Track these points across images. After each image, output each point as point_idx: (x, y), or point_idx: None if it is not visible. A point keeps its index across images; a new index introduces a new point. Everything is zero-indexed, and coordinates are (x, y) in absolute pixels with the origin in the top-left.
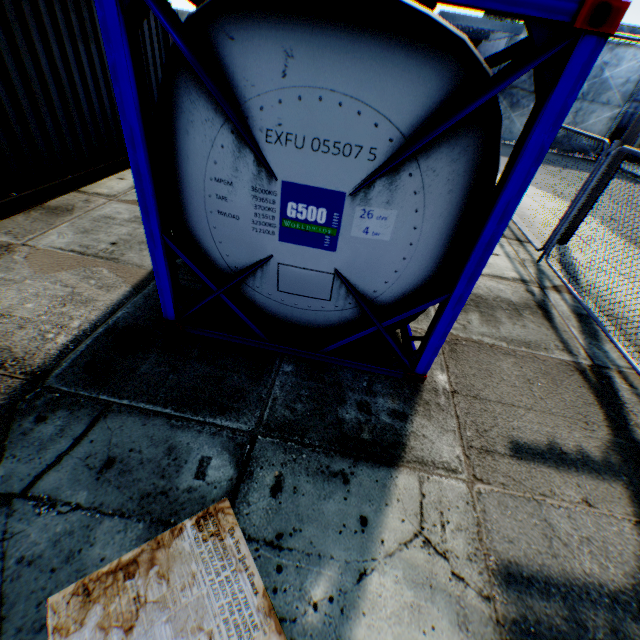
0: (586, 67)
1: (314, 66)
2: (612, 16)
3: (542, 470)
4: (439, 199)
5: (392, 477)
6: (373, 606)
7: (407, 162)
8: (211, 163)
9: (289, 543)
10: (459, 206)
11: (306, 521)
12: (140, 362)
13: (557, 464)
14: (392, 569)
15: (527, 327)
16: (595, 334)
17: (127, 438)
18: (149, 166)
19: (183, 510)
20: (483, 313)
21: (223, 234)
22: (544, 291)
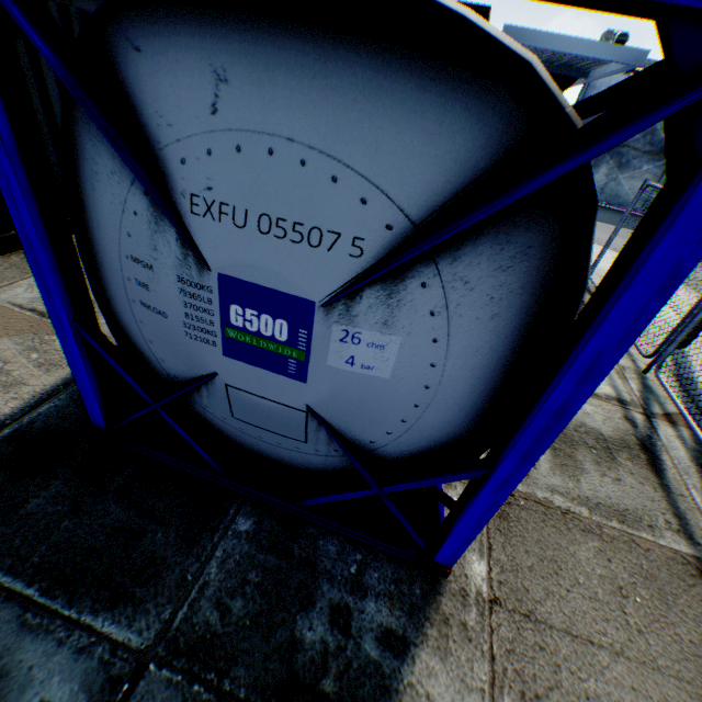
0: None
1: (260, 97)
2: None
3: None
4: (475, 326)
5: None
6: None
7: (418, 264)
8: (125, 234)
9: None
10: (511, 339)
11: None
12: (34, 492)
13: None
14: None
15: (622, 482)
16: None
17: None
18: (43, 231)
19: None
20: (557, 451)
21: (152, 332)
22: (651, 421)
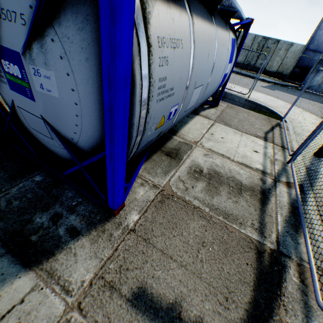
0: None
1: None
2: None
3: None
4: (81, 66)
5: (17, 275)
6: None
7: (47, 28)
8: None
9: None
10: (100, 75)
11: None
12: None
13: None
14: None
15: (238, 203)
16: (299, 226)
17: None
18: None
19: None
20: (210, 184)
21: None
22: (276, 183)
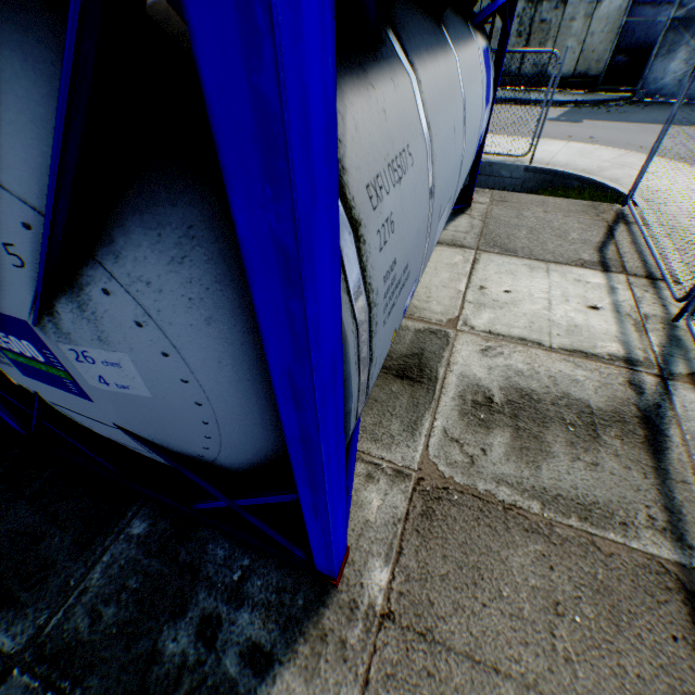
0: None
1: None
2: None
3: None
4: (196, 334)
5: None
6: None
7: (85, 267)
8: None
9: None
10: (250, 345)
11: None
12: None
13: None
14: None
15: (600, 467)
16: None
17: None
18: None
19: None
20: (520, 431)
21: None
22: (667, 384)
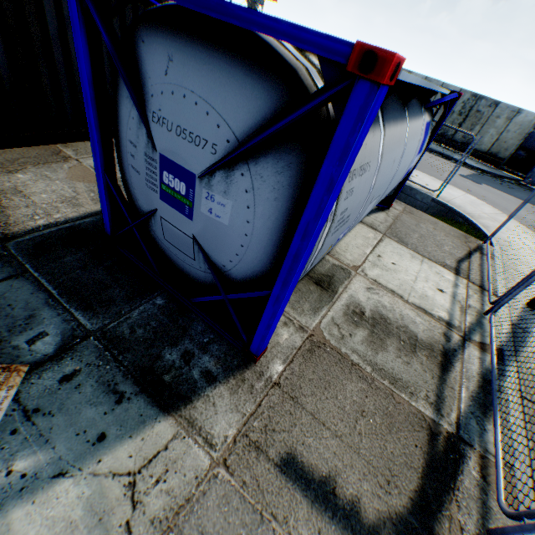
0: (363, 110)
1: (183, 70)
2: (381, 64)
3: (295, 494)
4: (267, 203)
5: (156, 419)
6: (45, 501)
7: (240, 163)
8: (129, 128)
9: (38, 419)
10: (285, 215)
11: (63, 412)
12: (69, 254)
13: (317, 499)
14: (86, 485)
15: (410, 365)
16: (489, 407)
17: (16, 296)
18: (97, 121)
19: (0, 358)
20: (374, 334)
21: (135, 183)
22: (465, 342)
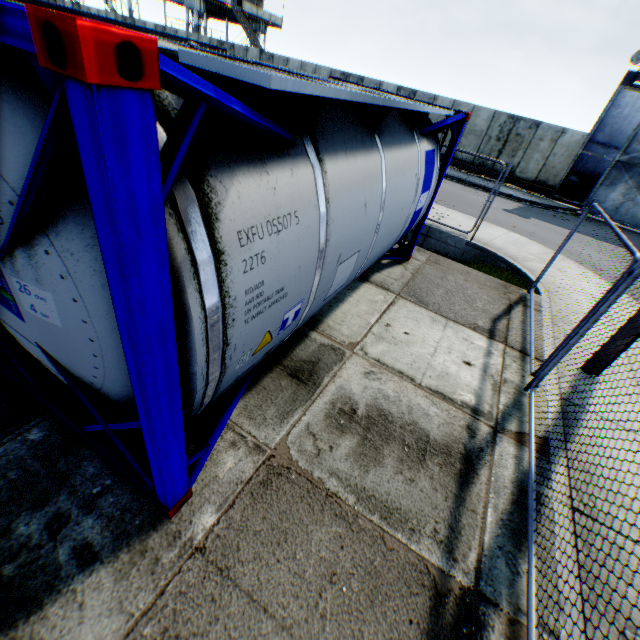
0: (96, 135)
1: None
2: (71, 45)
3: None
4: (96, 292)
5: None
6: None
7: (39, 234)
8: None
9: None
10: None
11: None
12: None
13: None
14: None
15: (415, 484)
16: (526, 534)
17: None
18: None
19: None
20: (366, 441)
21: None
22: (497, 436)
